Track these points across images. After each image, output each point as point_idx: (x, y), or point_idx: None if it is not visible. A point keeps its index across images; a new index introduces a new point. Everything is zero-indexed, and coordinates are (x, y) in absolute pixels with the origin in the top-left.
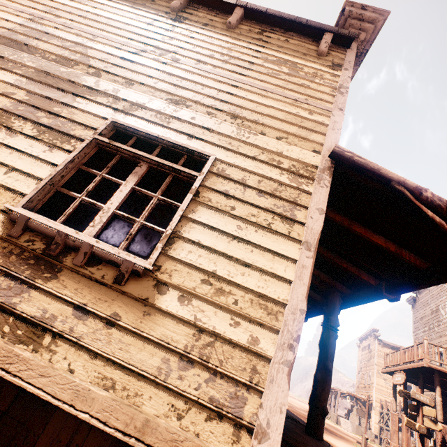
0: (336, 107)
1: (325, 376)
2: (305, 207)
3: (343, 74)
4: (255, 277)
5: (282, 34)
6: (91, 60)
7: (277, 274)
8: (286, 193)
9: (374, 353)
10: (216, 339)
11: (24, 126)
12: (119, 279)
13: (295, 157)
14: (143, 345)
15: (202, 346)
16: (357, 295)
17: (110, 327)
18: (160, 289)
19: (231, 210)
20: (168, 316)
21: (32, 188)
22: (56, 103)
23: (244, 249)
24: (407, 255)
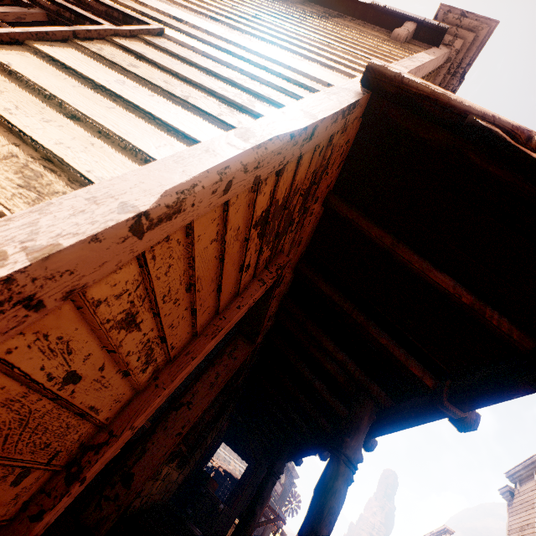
0: (399, 64)
1: None
2: (282, 106)
3: (421, 54)
4: (73, 133)
5: (351, 20)
6: None
7: (131, 143)
8: (255, 86)
9: None
10: None
11: None
12: None
13: (301, 70)
14: None
15: None
16: (400, 408)
17: None
18: None
19: (127, 65)
20: None
21: None
22: None
23: (95, 100)
24: (495, 318)
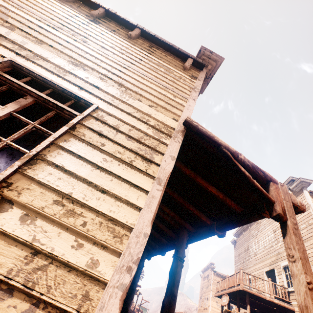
0: (191, 98)
1: (171, 301)
2: (162, 153)
3: (197, 82)
4: (110, 202)
5: (163, 52)
6: (9, 18)
7: (130, 201)
8: (149, 141)
9: (210, 281)
10: (52, 262)
11: None
12: None
13: (160, 119)
14: None
15: (31, 270)
16: (198, 233)
17: None
18: (2, 206)
19: (101, 146)
20: (0, 236)
21: None
22: None
23: (104, 178)
24: (230, 202)
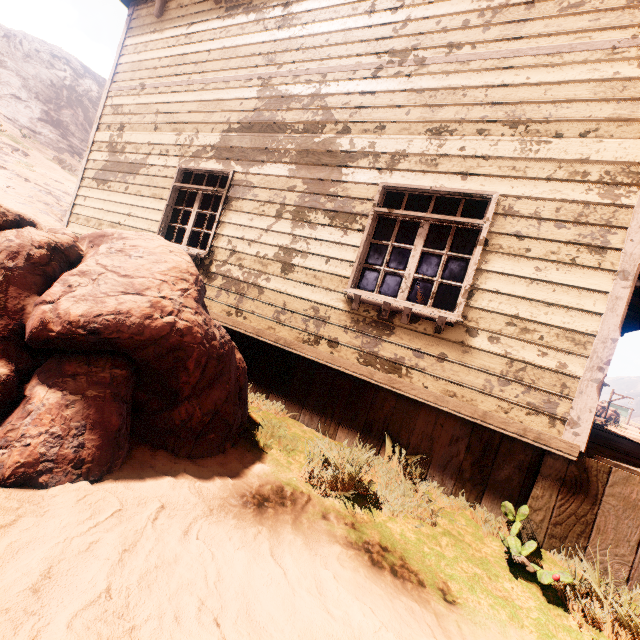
0: None
1: None
2: (623, 228)
3: None
4: (560, 315)
5: None
6: (333, 113)
7: (584, 310)
8: (594, 216)
9: None
10: (526, 366)
11: (318, 217)
12: (438, 330)
13: (609, 159)
14: (468, 372)
15: (514, 371)
16: None
17: (441, 362)
18: (471, 334)
19: (526, 253)
20: (482, 352)
21: (349, 271)
22: (328, 182)
23: (544, 290)
24: None
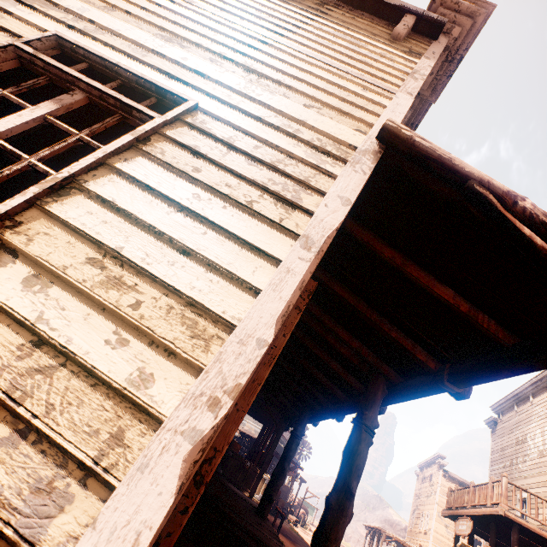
0: (404, 90)
1: (343, 500)
2: (321, 191)
3: (422, 61)
4: (194, 273)
5: (349, 11)
6: None
7: (236, 275)
8: (294, 169)
9: (436, 487)
10: (65, 364)
11: None
12: None
13: (324, 130)
14: None
15: (25, 370)
16: (408, 384)
17: None
18: None
19: (193, 171)
20: None
21: None
22: None
23: (191, 228)
24: (485, 322)
